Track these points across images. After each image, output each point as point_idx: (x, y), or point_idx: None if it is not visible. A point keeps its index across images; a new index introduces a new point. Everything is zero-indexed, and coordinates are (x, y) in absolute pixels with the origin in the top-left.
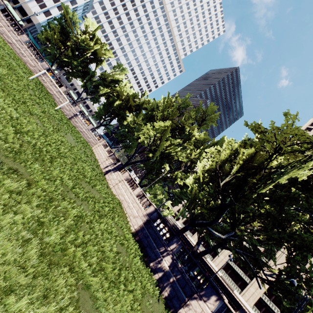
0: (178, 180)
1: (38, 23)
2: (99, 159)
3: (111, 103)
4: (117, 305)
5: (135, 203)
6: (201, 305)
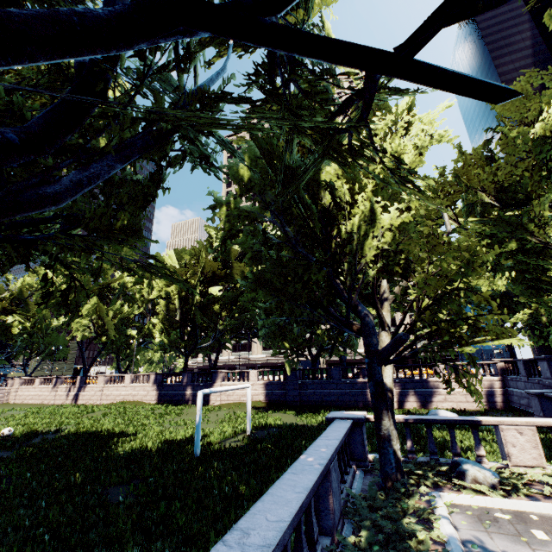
0: (155, 331)
1: None
2: (43, 400)
3: None
4: (168, 416)
5: (137, 388)
6: (215, 385)
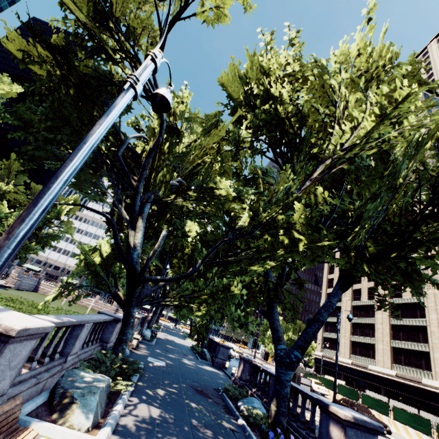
0: None
1: None
2: None
3: None
4: None
5: None
6: None
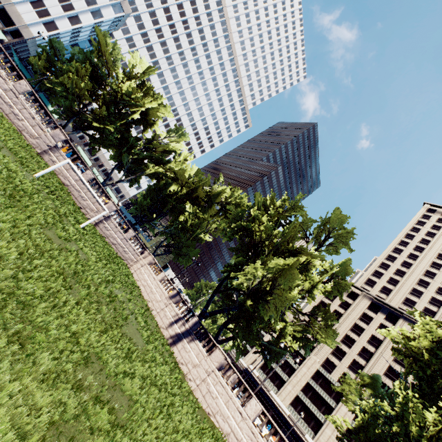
0: (287, 338)
1: (33, 40)
2: (150, 300)
3: (162, 188)
4: None
5: None
6: None
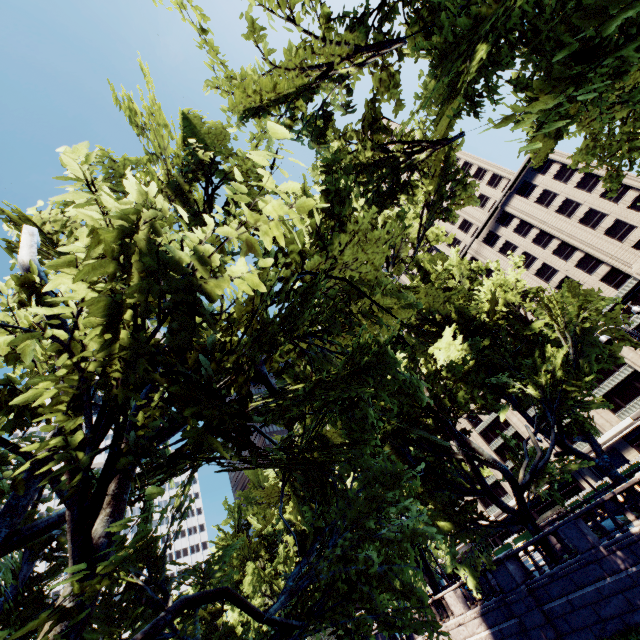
0: None
1: None
2: None
3: None
4: None
5: None
6: None
